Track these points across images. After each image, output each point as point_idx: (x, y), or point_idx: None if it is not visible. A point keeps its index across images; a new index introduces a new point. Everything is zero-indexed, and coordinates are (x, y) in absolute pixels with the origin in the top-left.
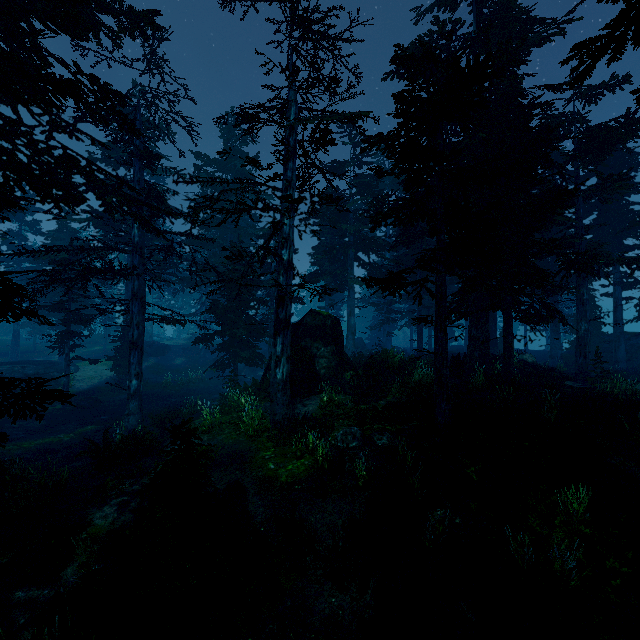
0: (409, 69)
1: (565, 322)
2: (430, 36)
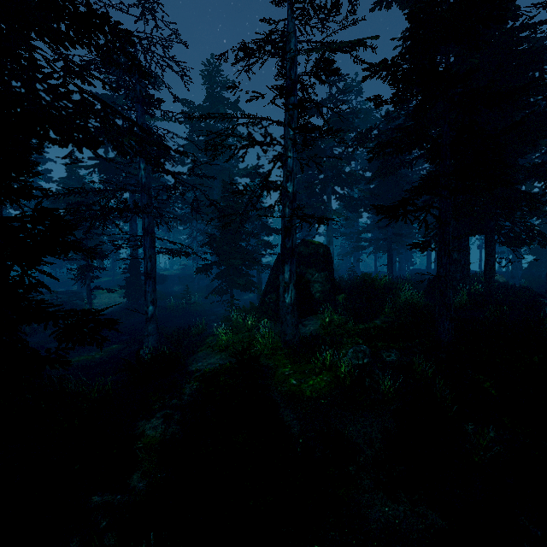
0: None
1: (545, 244)
2: None
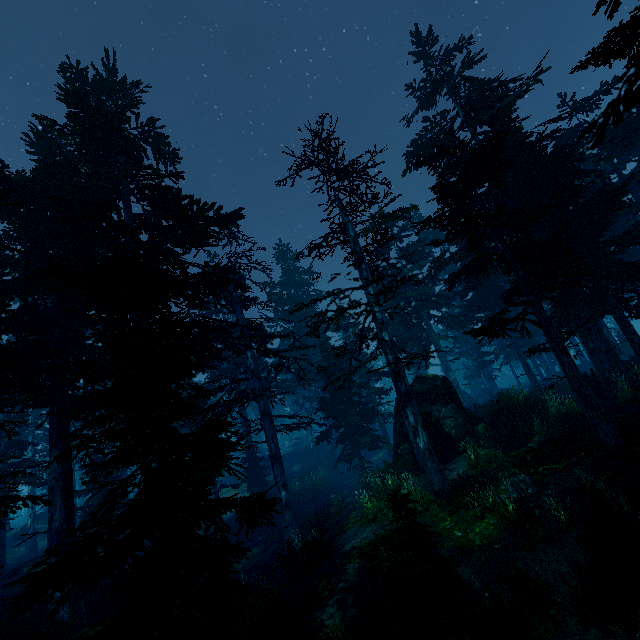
0: (430, 165)
1: None
2: (425, 130)
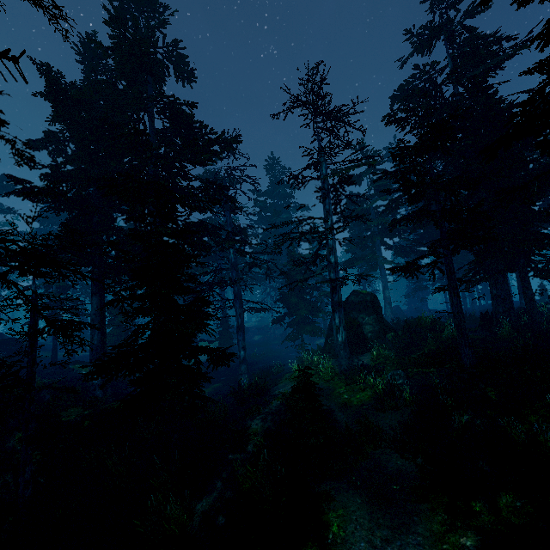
0: (399, 124)
1: None
2: (413, 77)
